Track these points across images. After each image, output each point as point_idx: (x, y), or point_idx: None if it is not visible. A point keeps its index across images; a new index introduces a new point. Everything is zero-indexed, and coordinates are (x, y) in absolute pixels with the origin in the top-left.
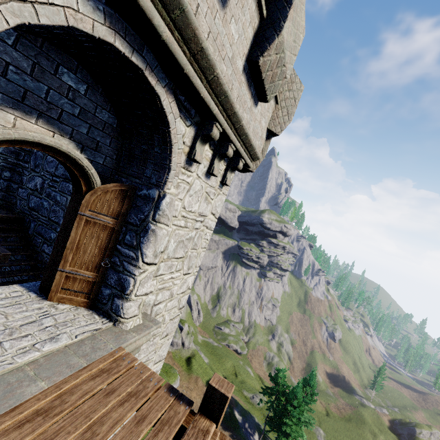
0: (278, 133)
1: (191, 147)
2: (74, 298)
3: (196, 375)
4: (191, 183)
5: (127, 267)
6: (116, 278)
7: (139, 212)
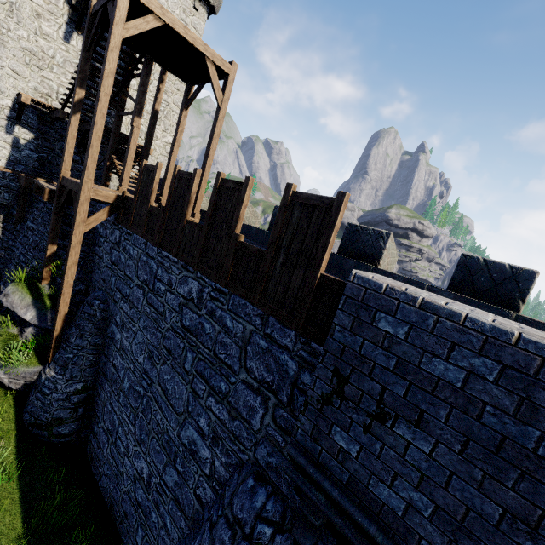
0: None
1: None
2: None
3: None
4: None
5: None
6: None
7: None
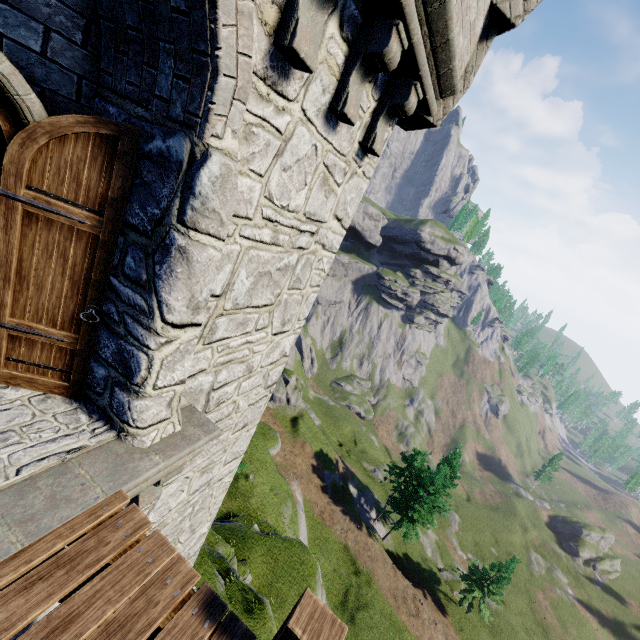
0: (516, 18)
1: (285, 8)
2: (37, 377)
3: (304, 439)
4: (287, 132)
5: (132, 329)
6: (114, 349)
7: (150, 198)
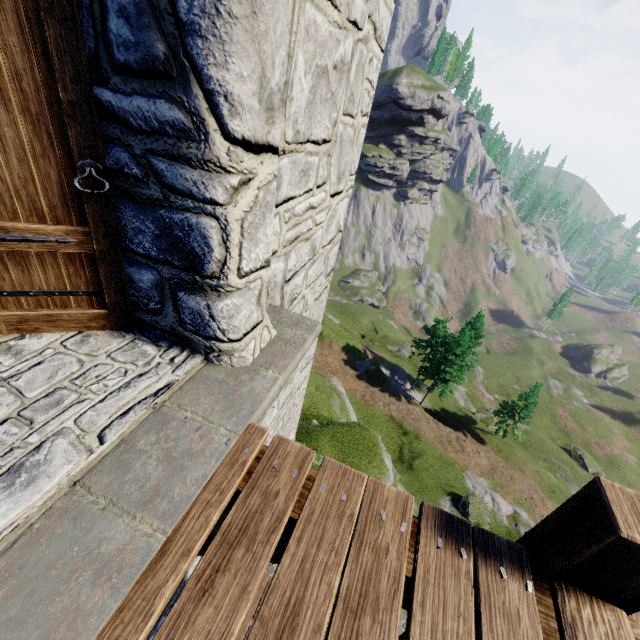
0: None
1: None
2: (58, 312)
3: (329, 340)
4: None
5: (173, 179)
6: (154, 230)
7: None
